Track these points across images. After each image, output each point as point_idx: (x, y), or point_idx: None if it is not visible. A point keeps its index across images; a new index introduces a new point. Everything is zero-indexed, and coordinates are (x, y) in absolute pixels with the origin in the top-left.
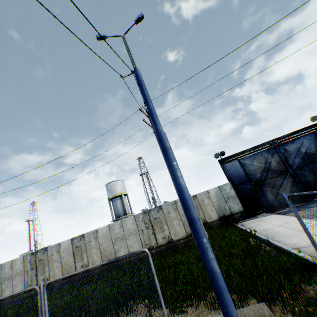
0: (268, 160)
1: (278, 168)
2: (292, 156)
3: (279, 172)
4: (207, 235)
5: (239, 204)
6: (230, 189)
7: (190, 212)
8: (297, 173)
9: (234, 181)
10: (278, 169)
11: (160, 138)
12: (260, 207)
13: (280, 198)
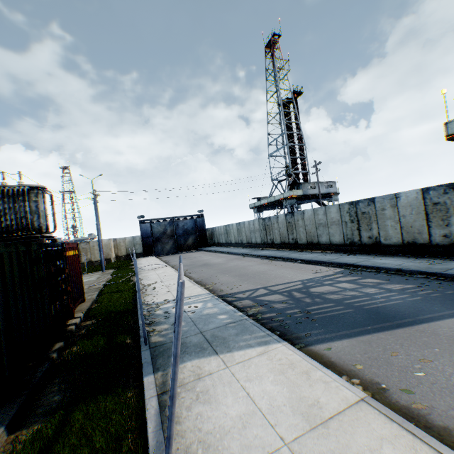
0: (167, 228)
1: (170, 234)
2: (179, 229)
3: (170, 236)
4: (114, 260)
5: (141, 249)
6: (139, 239)
7: (100, 246)
8: (178, 238)
9: (143, 235)
10: (170, 234)
11: (97, 225)
12: (152, 252)
13: (165, 249)
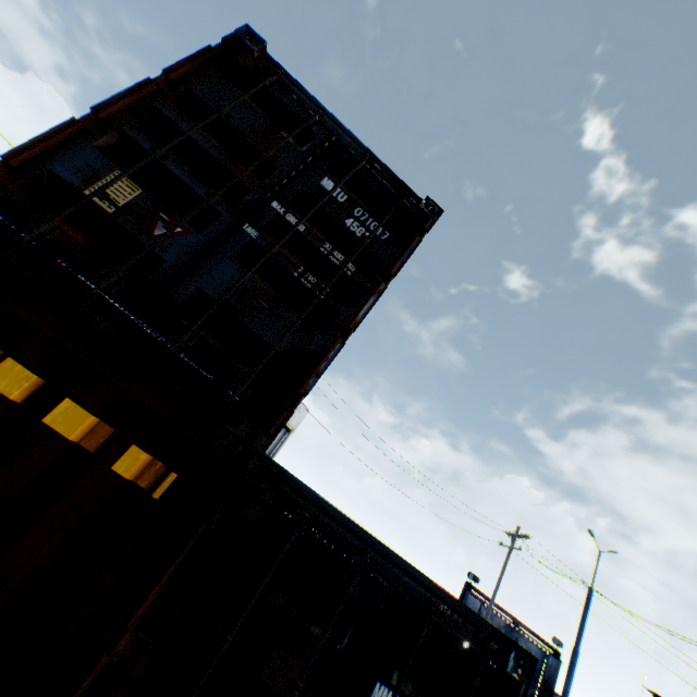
0: None
1: None
2: None
3: None
4: None
5: None
6: None
7: None
8: None
9: None
10: None
11: (576, 653)
12: None
13: None
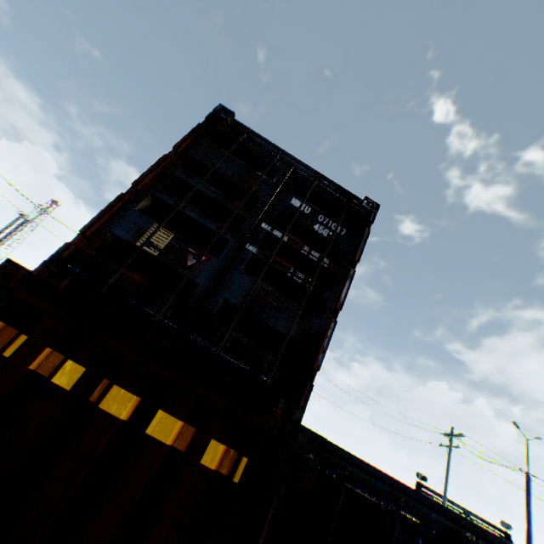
0: None
1: None
2: None
3: None
4: None
5: None
6: None
7: None
8: None
9: None
10: None
11: (530, 535)
12: None
13: None
